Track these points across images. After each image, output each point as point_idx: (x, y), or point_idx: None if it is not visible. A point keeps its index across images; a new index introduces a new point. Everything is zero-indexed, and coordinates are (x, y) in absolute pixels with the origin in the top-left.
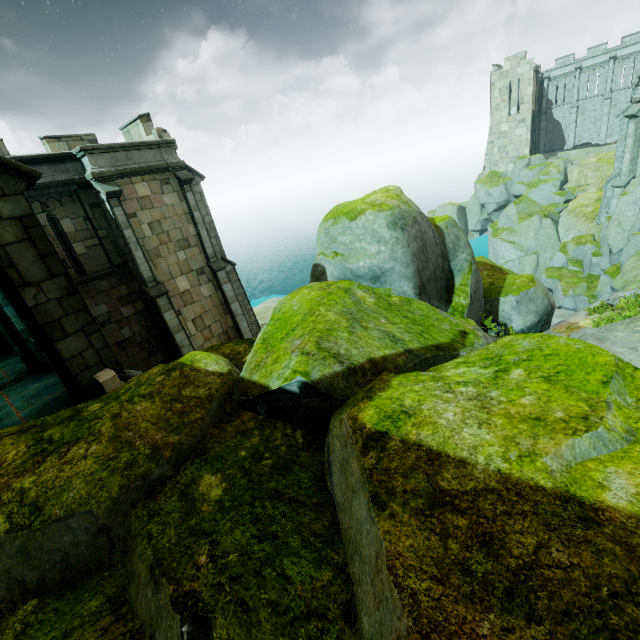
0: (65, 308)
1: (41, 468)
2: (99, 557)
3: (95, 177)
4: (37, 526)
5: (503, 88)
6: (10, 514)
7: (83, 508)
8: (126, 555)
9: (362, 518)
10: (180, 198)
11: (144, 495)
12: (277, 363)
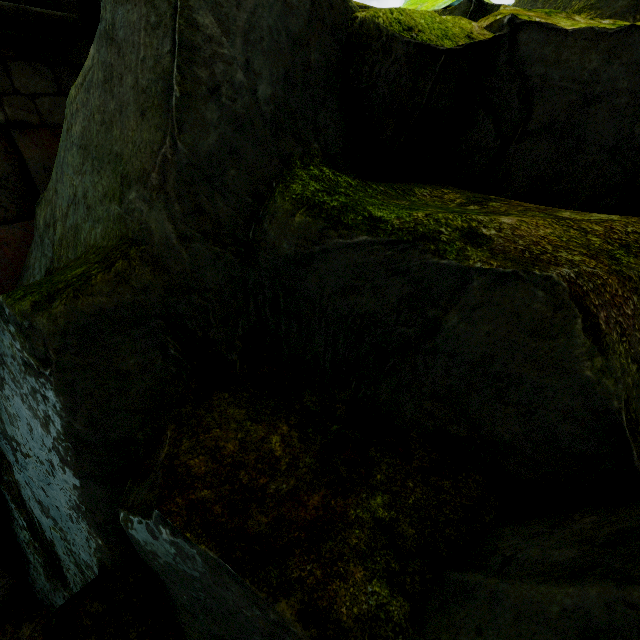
0: None
1: None
2: None
3: None
4: None
5: None
6: None
7: None
8: None
9: None
10: None
11: None
12: (438, 0)
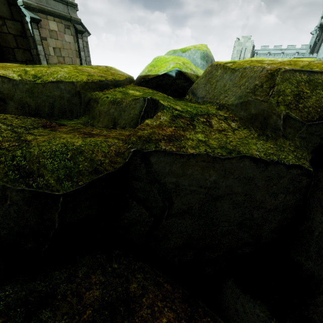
0: (18, 43)
1: (34, 68)
2: (73, 109)
3: (24, 4)
4: (39, 82)
5: (238, 50)
6: (20, 75)
7: (68, 80)
8: (87, 112)
9: (226, 80)
10: (74, 40)
11: (99, 89)
12: (162, 67)
